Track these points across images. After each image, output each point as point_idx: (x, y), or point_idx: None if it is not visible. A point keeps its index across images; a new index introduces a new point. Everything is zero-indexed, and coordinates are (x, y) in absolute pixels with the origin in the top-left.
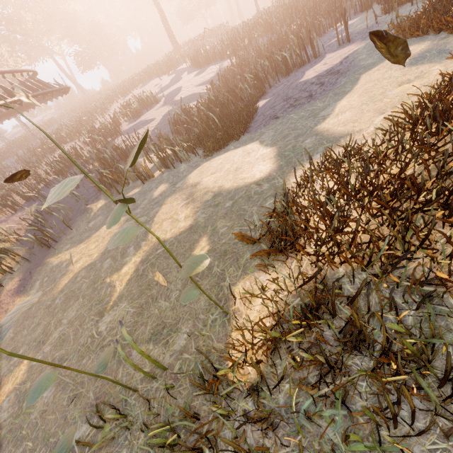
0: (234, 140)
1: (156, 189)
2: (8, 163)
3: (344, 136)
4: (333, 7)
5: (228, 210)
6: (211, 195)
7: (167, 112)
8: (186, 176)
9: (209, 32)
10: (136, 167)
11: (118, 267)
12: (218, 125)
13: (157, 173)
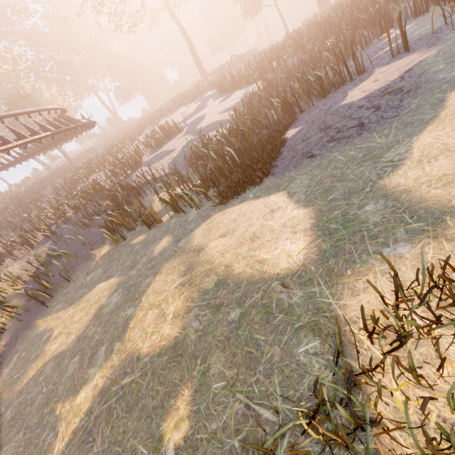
0: (254, 184)
1: (158, 241)
2: (45, 192)
3: (452, 212)
4: (375, 17)
5: (231, 331)
6: (214, 281)
7: (187, 142)
8: (192, 231)
9: (236, 58)
10: (142, 211)
11: (77, 385)
12: (237, 161)
13: (166, 216)
